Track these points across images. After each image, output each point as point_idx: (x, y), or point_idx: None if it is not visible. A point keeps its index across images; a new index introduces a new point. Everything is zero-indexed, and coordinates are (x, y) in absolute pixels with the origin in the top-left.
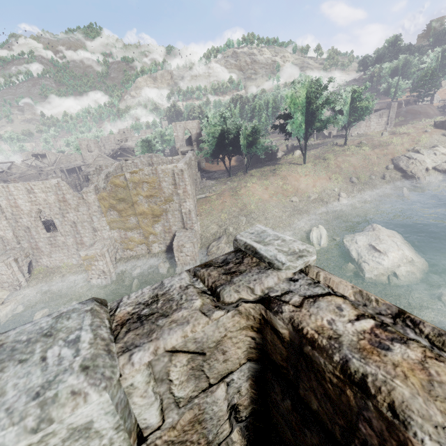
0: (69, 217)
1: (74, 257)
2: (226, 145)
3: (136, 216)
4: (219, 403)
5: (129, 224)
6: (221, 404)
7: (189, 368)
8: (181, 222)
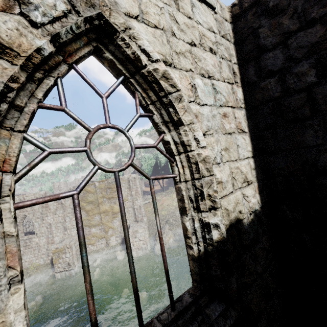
0: (47, 219)
1: (43, 257)
2: (160, 170)
3: (100, 214)
4: (226, 25)
5: (94, 221)
6: (227, 26)
7: (220, 7)
8: (134, 217)
